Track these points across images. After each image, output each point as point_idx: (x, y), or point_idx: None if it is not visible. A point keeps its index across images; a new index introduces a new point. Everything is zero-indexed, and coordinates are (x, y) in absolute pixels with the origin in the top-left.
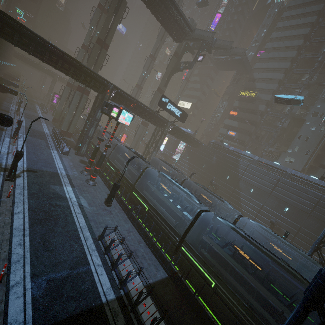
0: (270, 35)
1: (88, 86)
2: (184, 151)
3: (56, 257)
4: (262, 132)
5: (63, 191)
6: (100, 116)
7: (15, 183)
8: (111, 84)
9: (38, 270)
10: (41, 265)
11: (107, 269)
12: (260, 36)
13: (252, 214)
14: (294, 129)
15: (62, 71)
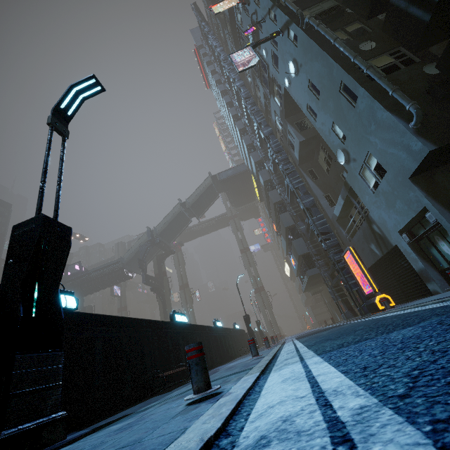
0: None
1: None
2: None
3: None
4: None
5: None
6: None
7: None
8: None
9: None
10: None
11: None
12: None
13: None
14: None
15: None
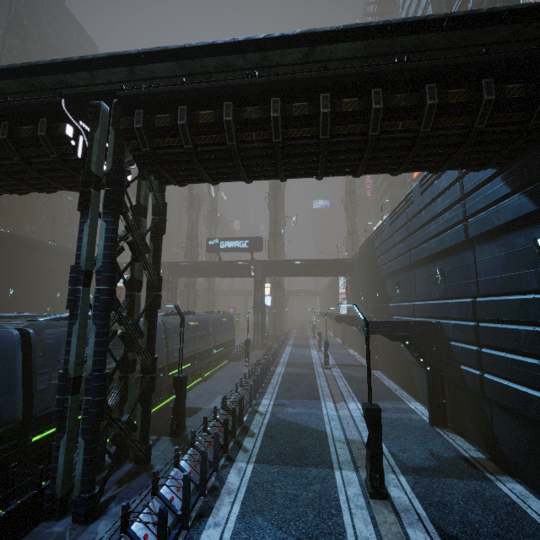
0: None
1: None
2: (348, 292)
3: None
4: None
5: None
6: (167, 297)
7: None
8: (166, 263)
9: None
10: None
11: None
12: None
13: None
14: None
15: None
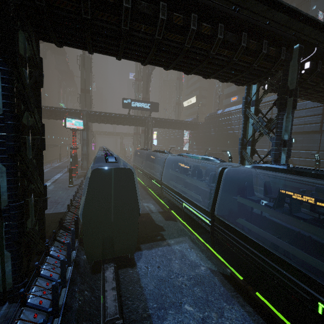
0: None
1: None
2: (190, 139)
3: None
4: None
5: None
6: (86, 136)
7: None
8: (84, 111)
9: None
10: None
11: None
12: None
13: None
14: None
15: (51, 118)
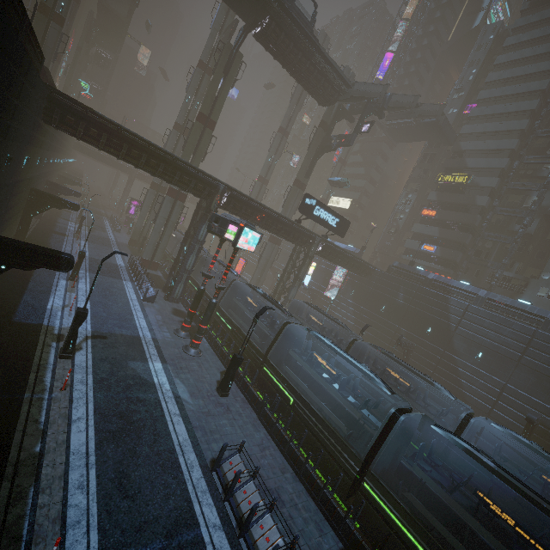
0: (484, 78)
1: (186, 190)
2: (344, 283)
3: (140, 511)
4: (486, 243)
5: (149, 372)
6: (205, 234)
7: (74, 362)
8: (222, 183)
9: (112, 541)
10: (116, 531)
11: (231, 534)
12: (466, 81)
13: (484, 400)
14: (549, 235)
15: (146, 171)
